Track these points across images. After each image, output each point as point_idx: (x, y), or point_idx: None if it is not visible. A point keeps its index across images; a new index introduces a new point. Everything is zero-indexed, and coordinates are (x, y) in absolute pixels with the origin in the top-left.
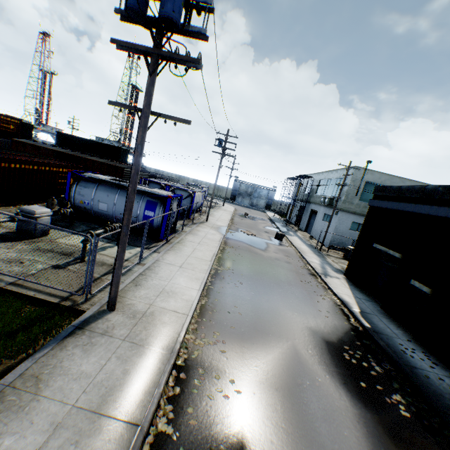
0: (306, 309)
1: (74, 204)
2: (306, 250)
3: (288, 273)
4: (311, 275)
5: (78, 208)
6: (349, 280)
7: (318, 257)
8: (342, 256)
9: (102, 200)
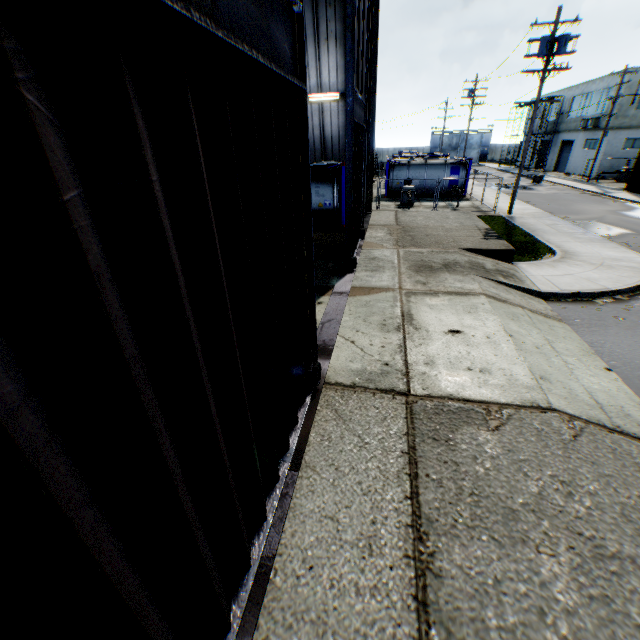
0: (604, 207)
1: (392, 187)
2: (574, 184)
3: (573, 197)
4: (593, 196)
5: (394, 190)
6: (629, 192)
7: (590, 186)
8: (614, 181)
9: (414, 177)
